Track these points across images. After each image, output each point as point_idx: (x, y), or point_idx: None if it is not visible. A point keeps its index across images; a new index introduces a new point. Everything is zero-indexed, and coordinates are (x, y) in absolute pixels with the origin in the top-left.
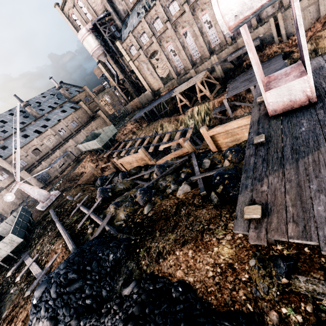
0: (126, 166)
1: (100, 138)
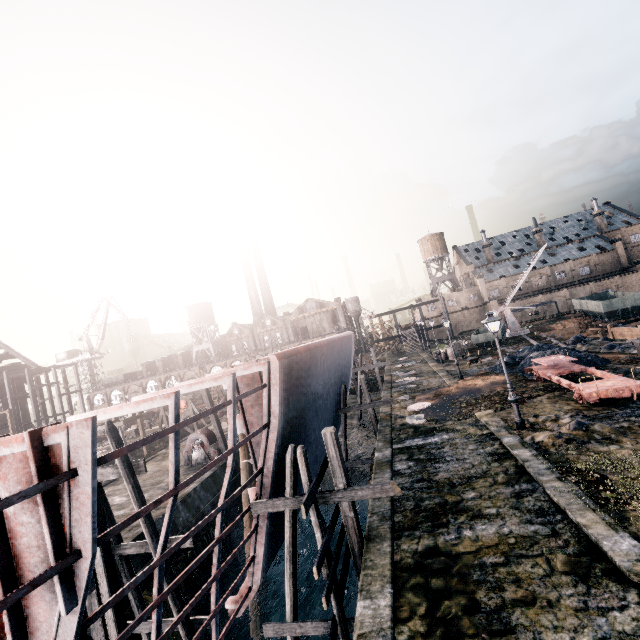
0: (616, 338)
1: (609, 302)
